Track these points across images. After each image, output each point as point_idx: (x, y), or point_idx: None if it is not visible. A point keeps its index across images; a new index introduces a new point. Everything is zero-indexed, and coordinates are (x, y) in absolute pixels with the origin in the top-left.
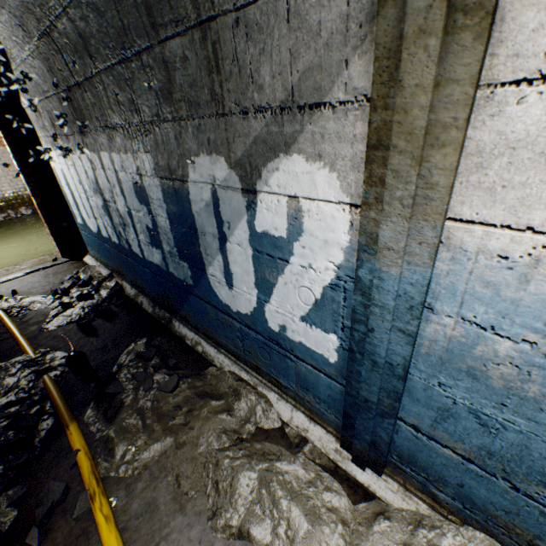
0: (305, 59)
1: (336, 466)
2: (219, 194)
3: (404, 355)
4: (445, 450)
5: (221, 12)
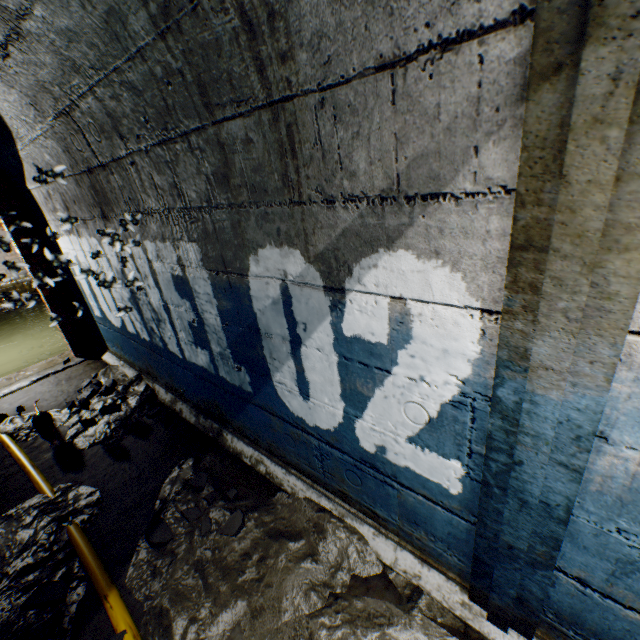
0: (417, 144)
1: (465, 625)
2: (292, 290)
3: (568, 494)
4: (629, 613)
5: (300, 92)
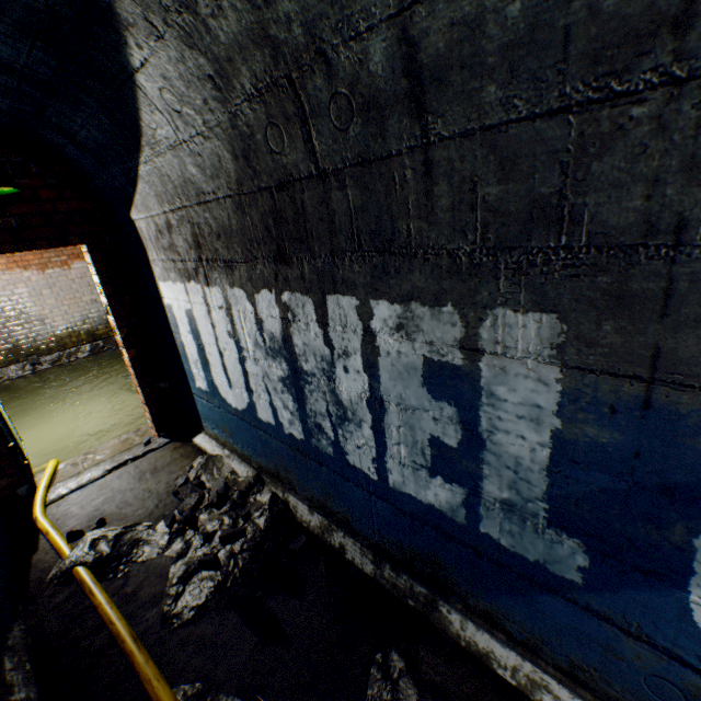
0: None
1: None
2: None
3: None
4: None
5: None
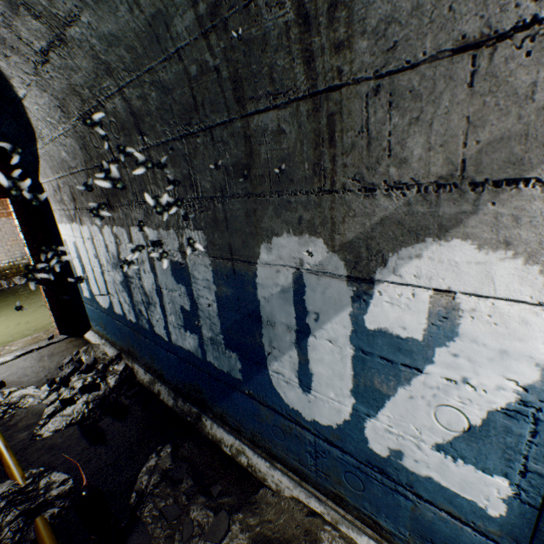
0: (496, 127)
1: None
2: (306, 279)
3: None
4: None
5: (351, 80)
